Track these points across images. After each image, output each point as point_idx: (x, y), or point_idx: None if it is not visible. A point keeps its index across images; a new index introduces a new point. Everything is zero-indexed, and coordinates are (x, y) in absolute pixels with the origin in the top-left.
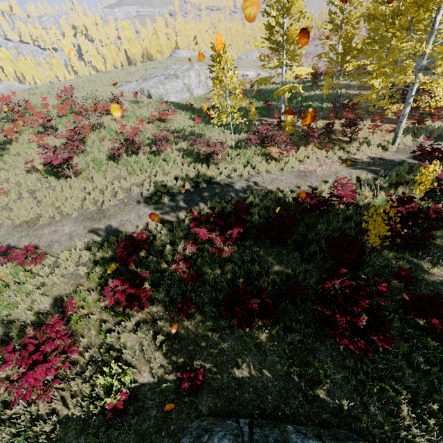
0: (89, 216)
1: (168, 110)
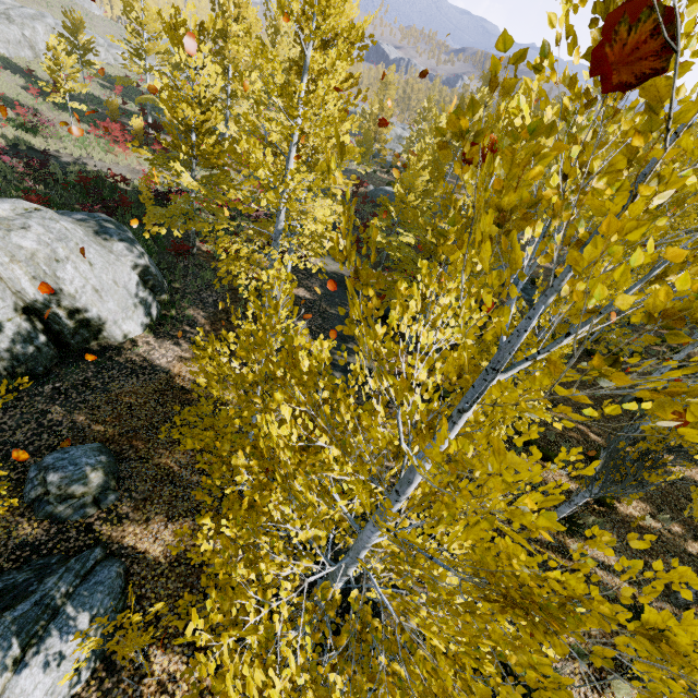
0: None
1: None
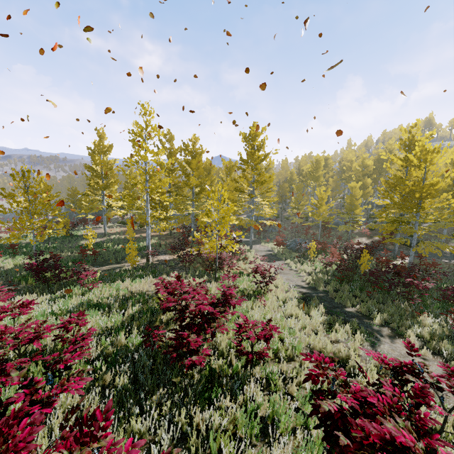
0: None
1: None
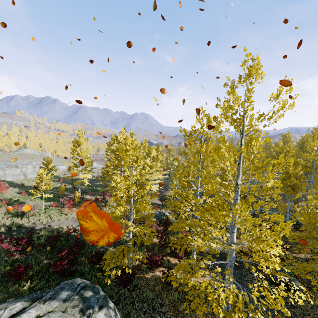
0: None
1: (2, 186)
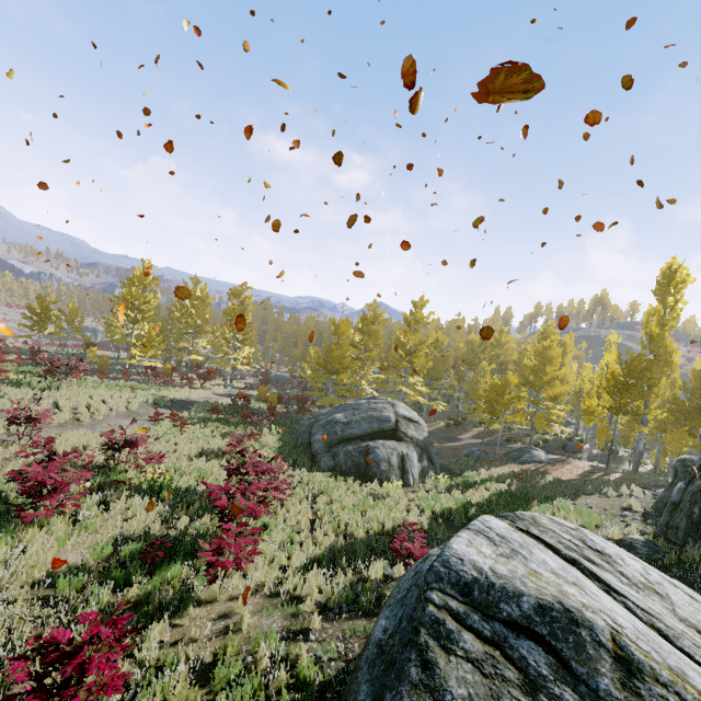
0: (128, 415)
1: None
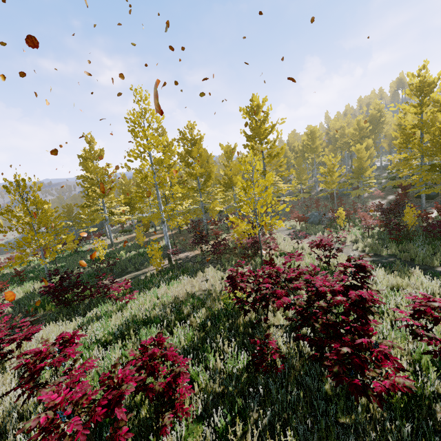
0: None
1: None
